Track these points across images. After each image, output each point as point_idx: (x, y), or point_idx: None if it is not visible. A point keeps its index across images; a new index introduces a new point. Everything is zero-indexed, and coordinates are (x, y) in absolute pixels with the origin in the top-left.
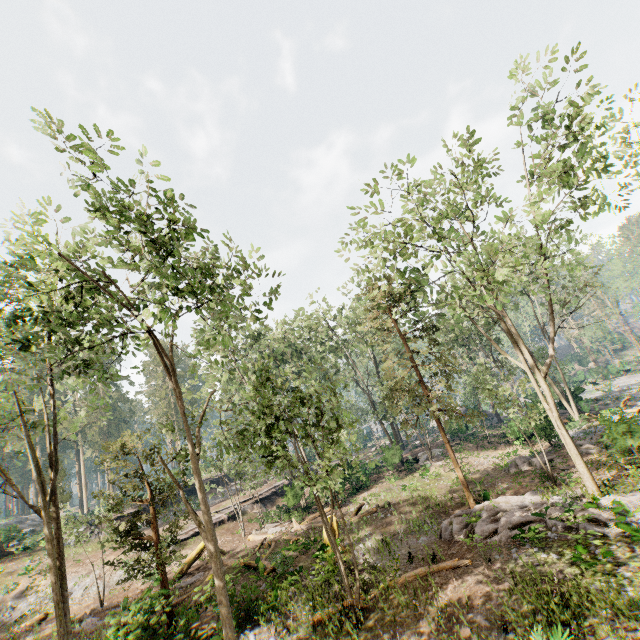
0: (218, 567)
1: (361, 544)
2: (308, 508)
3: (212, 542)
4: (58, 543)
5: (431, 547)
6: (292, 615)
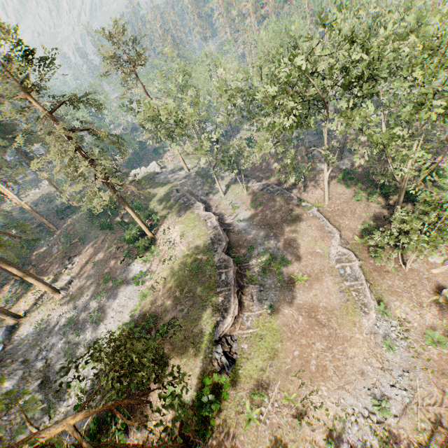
0: None
1: None
2: None
3: None
4: None
5: None
6: None
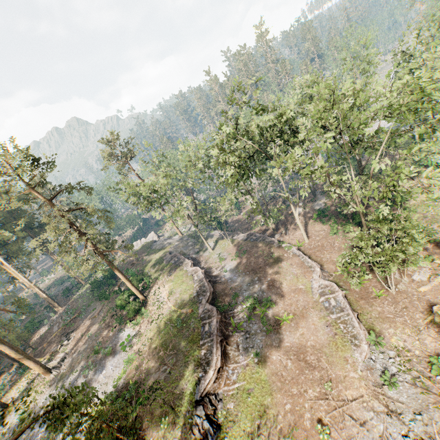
0: None
1: None
2: None
3: None
4: None
5: None
6: None
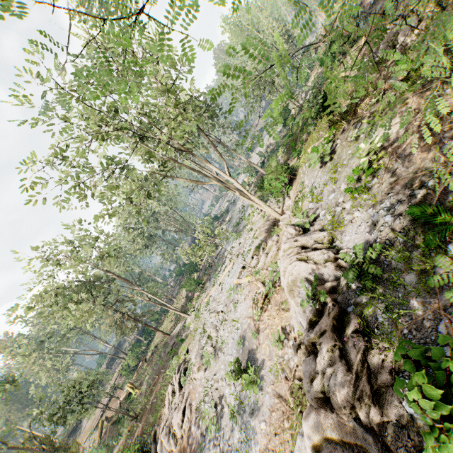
0: None
1: (144, 380)
2: (135, 367)
3: None
4: None
5: (159, 368)
6: (124, 433)
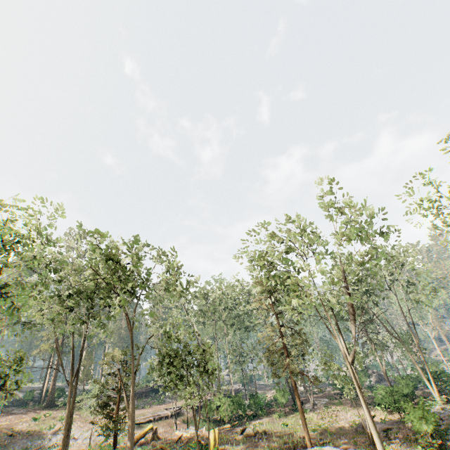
0: (132, 437)
1: None
2: (217, 421)
3: (132, 422)
4: (72, 404)
5: None
6: None
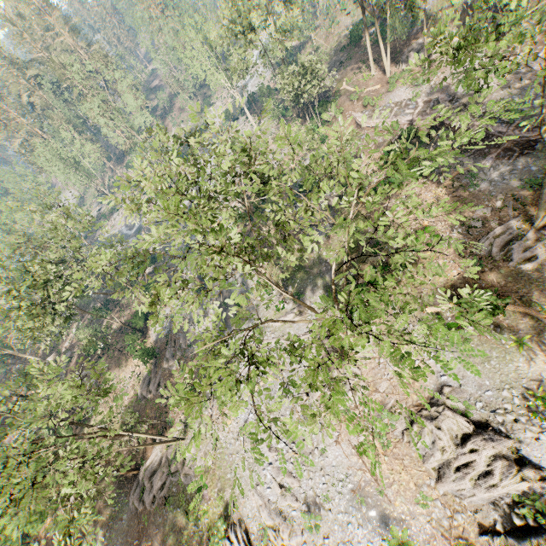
0: None
1: None
2: None
3: None
4: None
5: (131, 525)
6: None
